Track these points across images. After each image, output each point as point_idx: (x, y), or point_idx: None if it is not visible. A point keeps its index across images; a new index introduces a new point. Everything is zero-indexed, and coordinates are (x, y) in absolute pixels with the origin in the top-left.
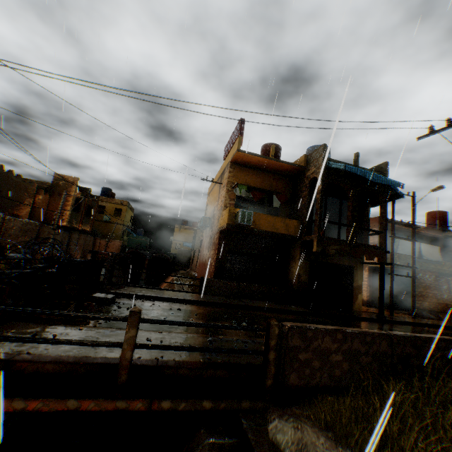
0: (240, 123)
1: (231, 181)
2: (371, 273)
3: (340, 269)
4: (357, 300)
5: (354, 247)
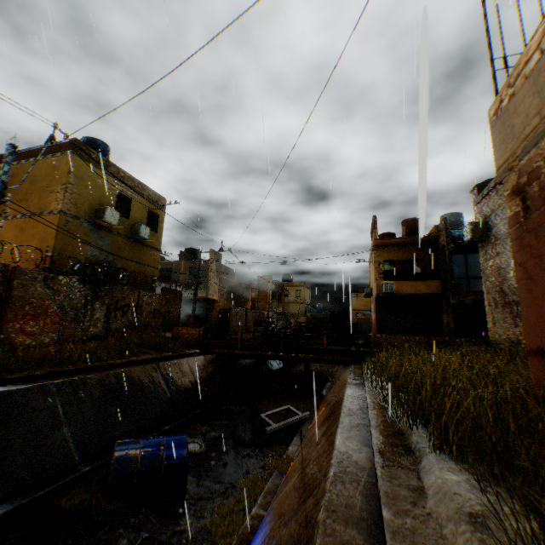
0: (373, 219)
1: (377, 260)
2: None
3: None
4: None
5: None
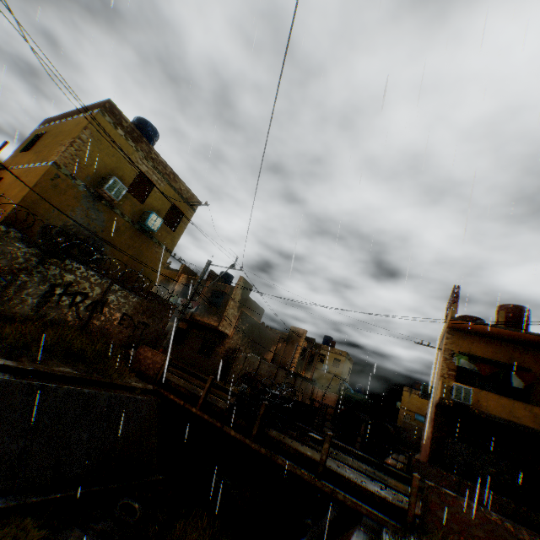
0: (453, 290)
1: (448, 349)
2: None
3: None
4: None
5: None
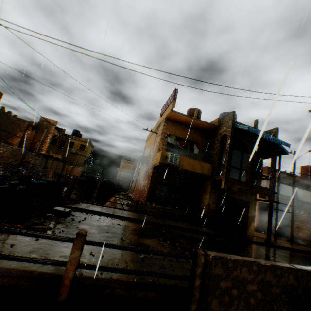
0: (174, 91)
1: (164, 132)
2: (260, 207)
3: (239, 202)
4: (250, 227)
5: (251, 187)
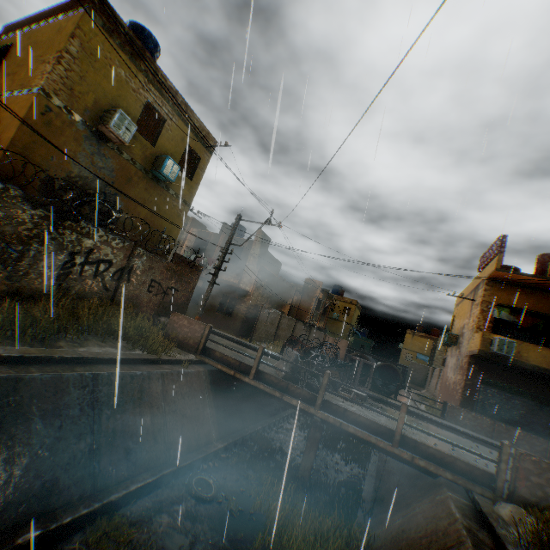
0: (499, 240)
1: (486, 301)
2: None
3: None
4: None
5: None
